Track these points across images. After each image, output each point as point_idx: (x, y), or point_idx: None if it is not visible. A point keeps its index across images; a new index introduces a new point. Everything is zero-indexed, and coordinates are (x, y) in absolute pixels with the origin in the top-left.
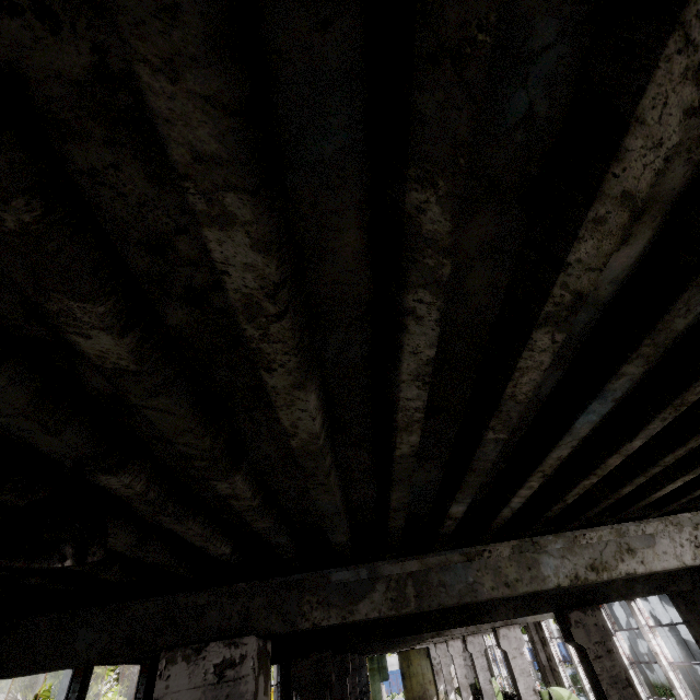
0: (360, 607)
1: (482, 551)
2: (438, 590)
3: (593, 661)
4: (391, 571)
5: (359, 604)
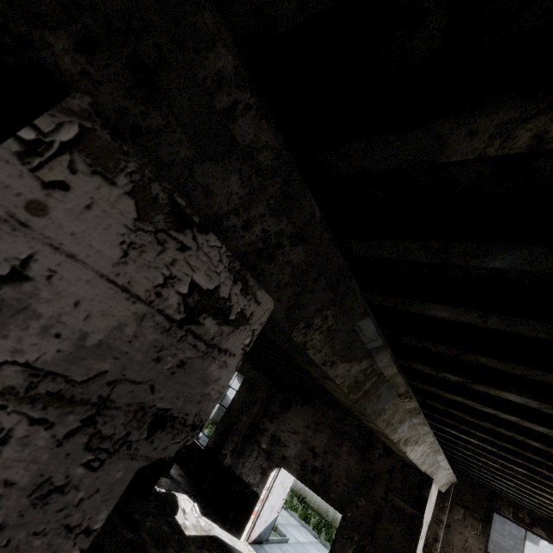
0: (340, 366)
1: (410, 398)
2: (374, 398)
3: None
4: (381, 361)
5: (343, 363)
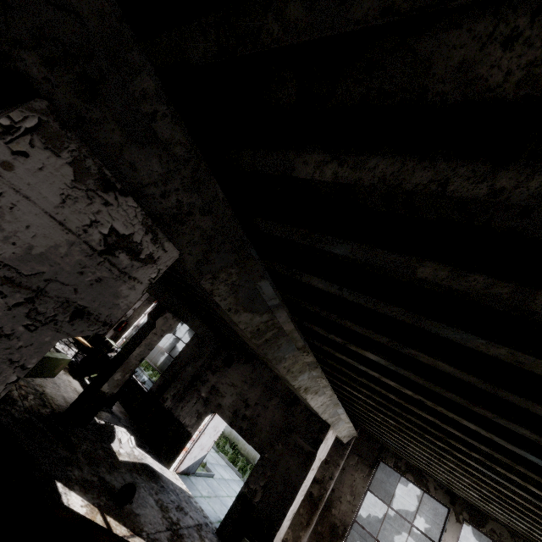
0: (243, 315)
1: (307, 352)
2: (275, 347)
3: (152, 333)
4: (280, 317)
5: (246, 312)
